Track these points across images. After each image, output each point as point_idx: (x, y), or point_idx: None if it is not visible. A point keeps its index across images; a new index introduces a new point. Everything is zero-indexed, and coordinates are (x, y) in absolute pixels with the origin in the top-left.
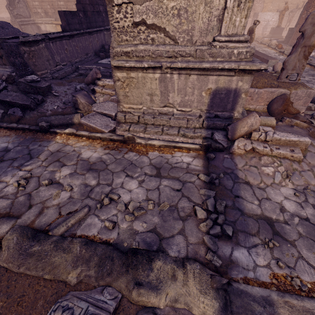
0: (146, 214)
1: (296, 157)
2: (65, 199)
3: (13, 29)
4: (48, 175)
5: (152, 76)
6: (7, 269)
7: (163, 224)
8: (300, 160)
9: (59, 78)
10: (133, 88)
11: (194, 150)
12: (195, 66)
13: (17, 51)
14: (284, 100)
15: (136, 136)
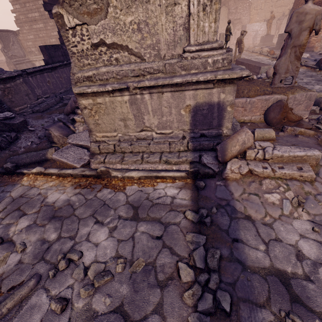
0: (112, 282)
1: (306, 176)
2: (12, 265)
3: None
4: (1, 231)
5: (120, 99)
6: None
7: (133, 296)
8: (313, 179)
9: (40, 112)
10: (102, 114)
11: (180, 179)
12: (165, 83)
13: None
14: (281, 107)
15: (111, 169)
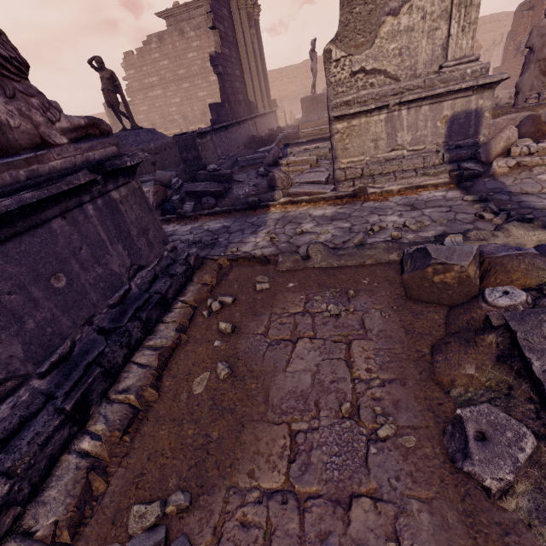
0: (427, 228)
1: None
2: (328, 237)
3: (160, 134)
4: (292, 230)
5: (377, 118)
6: (326, 267)
7: (450, 229)
8: None
9: None
10: (354, 138)
11: (443, 186)
12: (428, 94)
13: (193, 144)
14: (533, 120)
15: (367, 186)
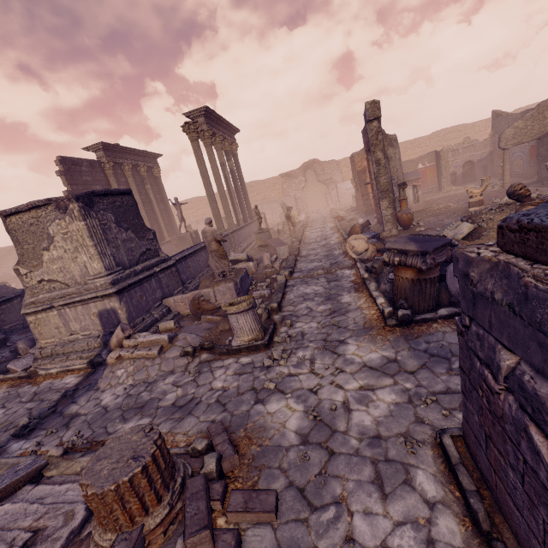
0: None
1: (151, 354)
2: None
3: (6, 290)
4: None
5: (52, 313)
6: None
7: None
8: (156, 356)
9: None
10: (43, 326)
11: (85, 370)
12: (71, 301)
13: None
14: (193, 300)
15: (39, 368)
